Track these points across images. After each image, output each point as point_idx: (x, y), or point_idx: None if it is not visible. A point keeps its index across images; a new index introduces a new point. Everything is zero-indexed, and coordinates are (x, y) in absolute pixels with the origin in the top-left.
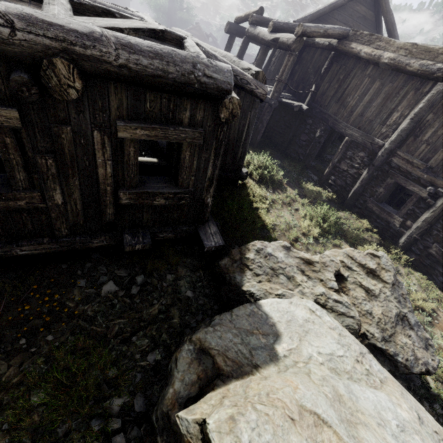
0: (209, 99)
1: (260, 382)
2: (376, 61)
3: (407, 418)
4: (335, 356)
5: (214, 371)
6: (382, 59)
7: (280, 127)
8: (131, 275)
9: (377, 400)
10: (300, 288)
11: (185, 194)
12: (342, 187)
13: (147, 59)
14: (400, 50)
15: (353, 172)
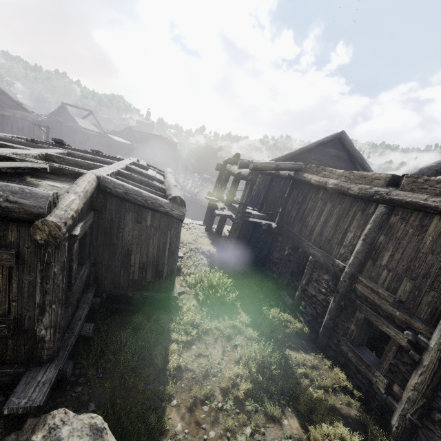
0: (21, 221)
1: None
2: (324, 186)
3: None
4: None
5: None
6: (328, 185)
7: (259, 243)
8: None
9: None
10: None
11: None
12: (313, 317)
13: None
14: (341, 177)
15: (321, 298)
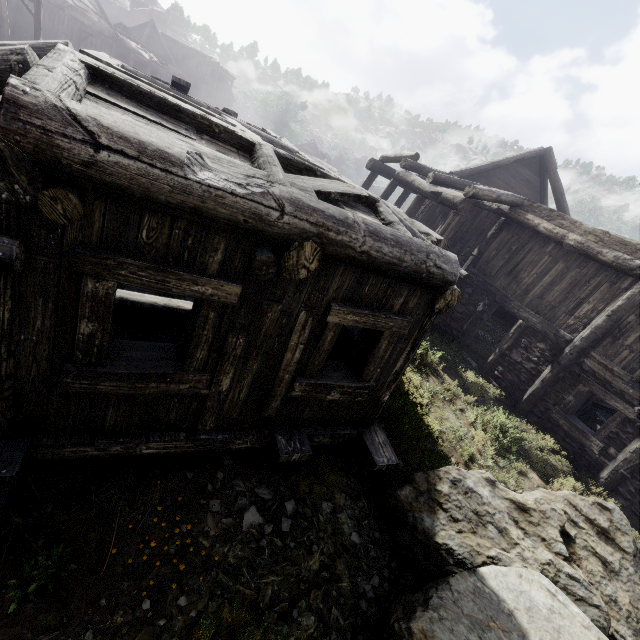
0: (429, 287)
1: None
2: (558, 240)
3: None
4: None
5: None
6: (567, 240)
7: None
8: (277, 499)
9: None
10: (518, 550)
11: (365, 389)
12: (513, 384)
13: (388, 247)
14: (589, 235)
15: (529, 367)
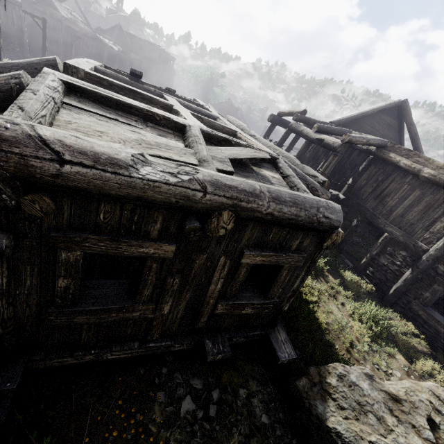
0: (318, 231)
1: None
2: (415, 173)
3: None
4: None
5: None
6: (422, 173)
7: None
8: (206, 388)
9: None
10: (393, 436)
11: (270, 304)
12: (381, 281)
13: (287, 208)
14: (440, 169)
15: (394, 269)
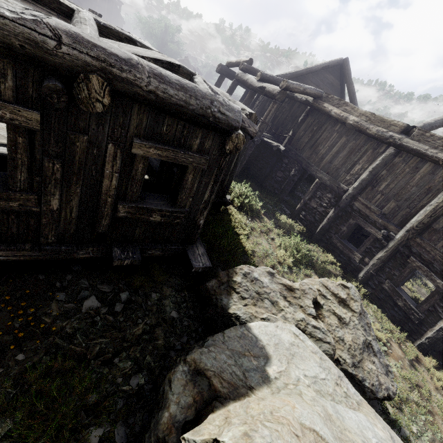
0: (219, 131)
1: (259, 402)
2: (343, 121)
3: (383, 436)
4: (318, 378)
5: (210, 393)
6: (348, 121)
7: (259, 161)
8: (115, 291)
9: (358, 420)
10: (282, 313)
11: (181, 213)
12: (311, 223)
13: (173, 90)
14: (362, 116)
15: (321, 210)
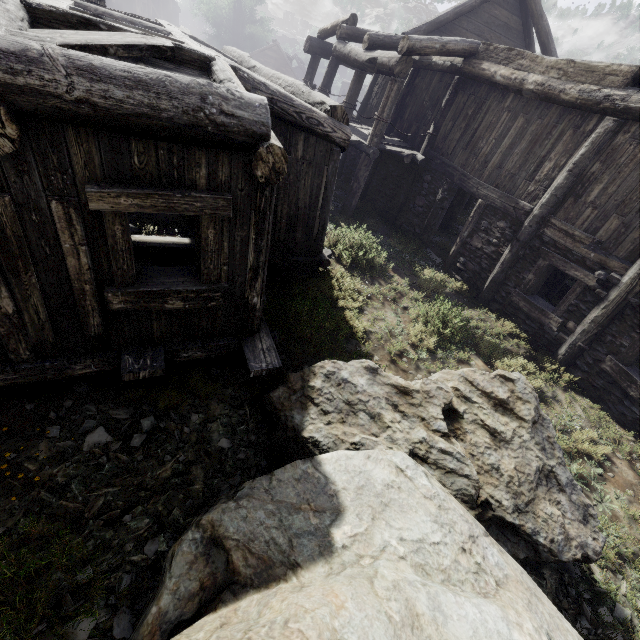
0: (235, 148)
1: (288, 596)
2: (517, 87)
3: None
4: (427, 543)
5: (226, 575)
6: (526, 85)
7: (387, 186)
8: (135, 417)
9: (481, 619)
10: (388, 433)
11: (214, 292)
12: (475, 274)
13: (121, 90)
14: (551, 71)
15: (490, 251)
